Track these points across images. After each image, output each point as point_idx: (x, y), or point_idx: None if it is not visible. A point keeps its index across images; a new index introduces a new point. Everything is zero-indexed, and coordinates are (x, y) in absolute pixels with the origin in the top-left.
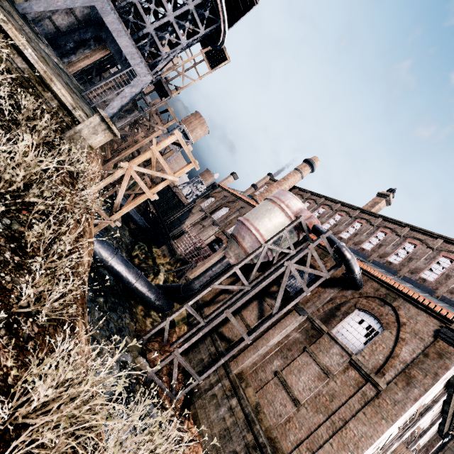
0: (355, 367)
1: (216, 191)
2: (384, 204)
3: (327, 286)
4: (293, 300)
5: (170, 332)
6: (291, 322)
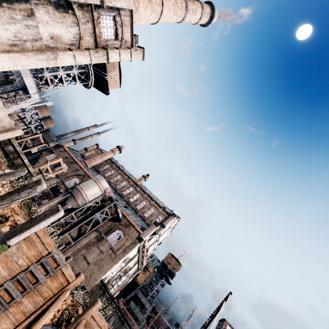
0: (111, 249)
1: (60, 150)
2: (144, 180)
3: (110, 220)
4: (95, 227)
5: None
6: (92, 235)
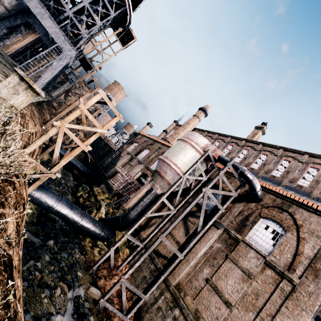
0: (270, 266)
1: (138, 137)
2: (261, 134)
3: (235, 202)
4: (212, 218)
5: (115, 257)
6: (212, 235)
